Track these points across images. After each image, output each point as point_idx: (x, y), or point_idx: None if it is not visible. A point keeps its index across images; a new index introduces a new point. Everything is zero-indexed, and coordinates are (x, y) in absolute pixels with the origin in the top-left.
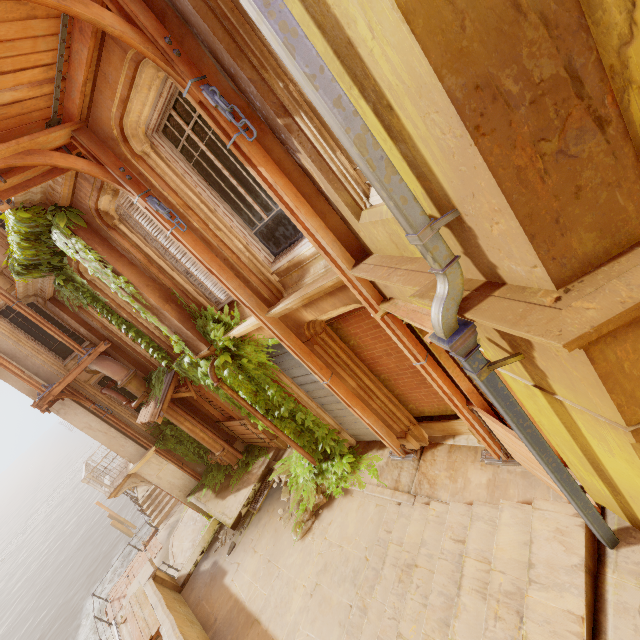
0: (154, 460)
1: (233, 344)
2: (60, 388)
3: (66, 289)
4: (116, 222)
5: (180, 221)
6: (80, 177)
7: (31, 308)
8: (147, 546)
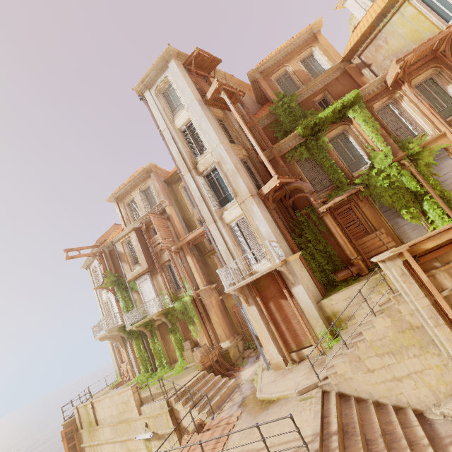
0: (298, 262)
1: (416, 152)
2: (283, 180)
3: (303, 147)
4: (375, 111)
5: (423, 99)
6: (377, 95)
7: (247, 167)
8: (204, 428)
